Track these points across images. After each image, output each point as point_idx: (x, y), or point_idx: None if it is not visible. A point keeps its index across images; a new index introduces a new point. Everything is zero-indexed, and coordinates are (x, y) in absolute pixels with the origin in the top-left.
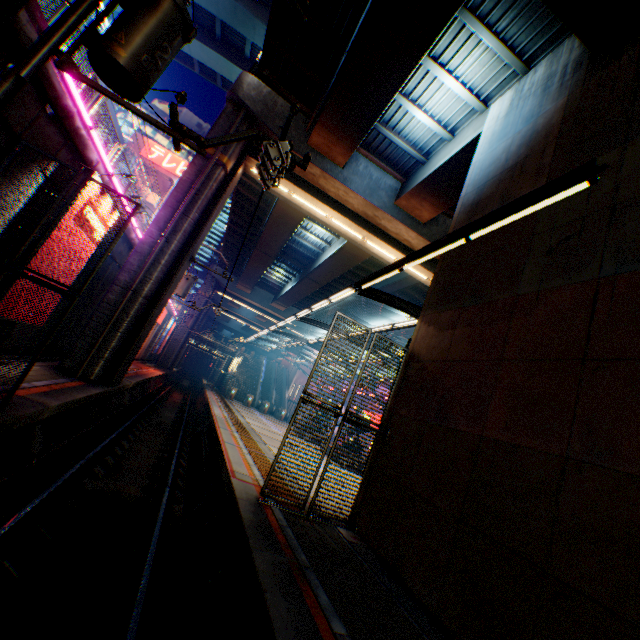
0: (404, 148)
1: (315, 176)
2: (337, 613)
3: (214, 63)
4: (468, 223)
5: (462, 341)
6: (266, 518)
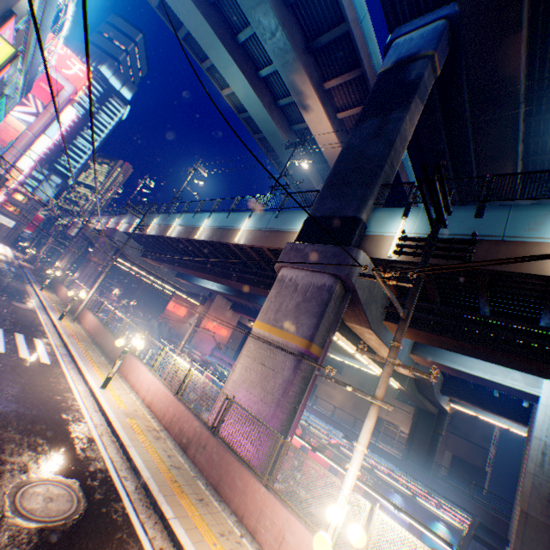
0: None
1: (371, 339)
2: None
3: (193, 23)
4: (549, 523)
5: None
6: None
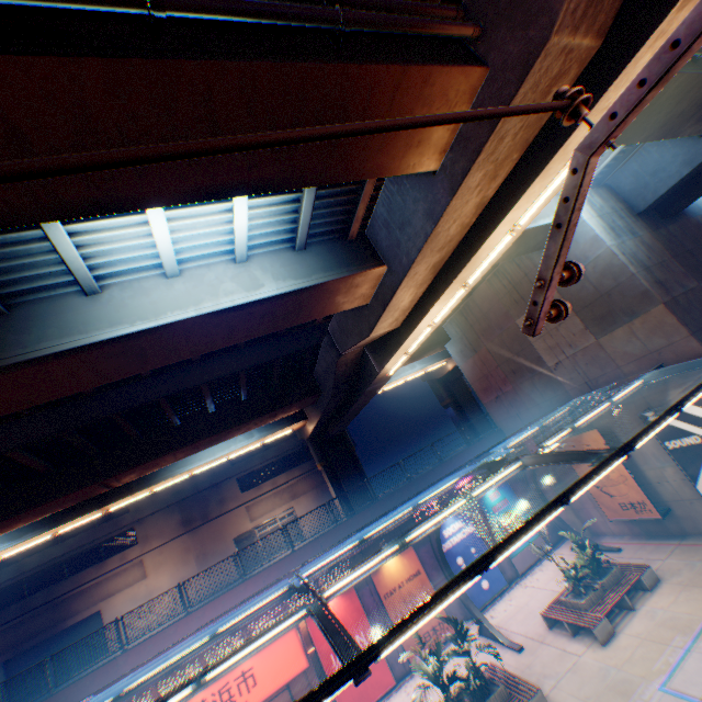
0: None
1: None
2: None
3: None
4: (671, 297)
5: None
6: None
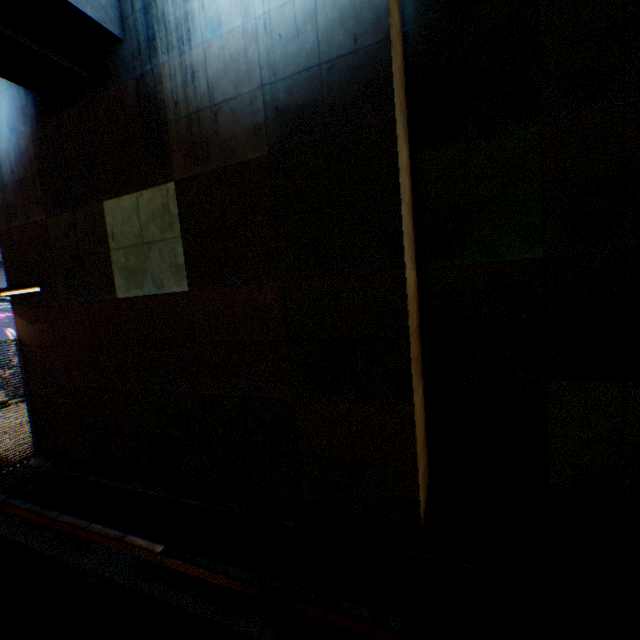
0: None
1: None
2: (29, 502)
3: None
4: (11, 228)
5: (48, 333)
6: None
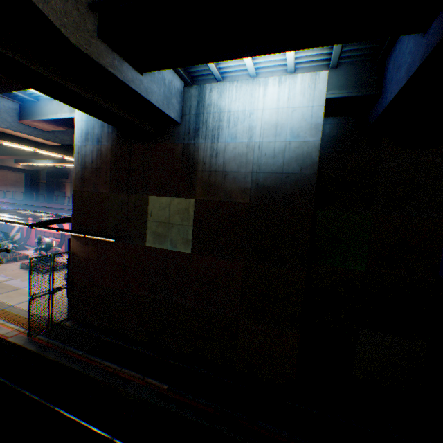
0: (16, 93)
1: None
2: (80, 350)
3: None
4: (83, 190)
5: (94, 252)
6: (41, 343)
